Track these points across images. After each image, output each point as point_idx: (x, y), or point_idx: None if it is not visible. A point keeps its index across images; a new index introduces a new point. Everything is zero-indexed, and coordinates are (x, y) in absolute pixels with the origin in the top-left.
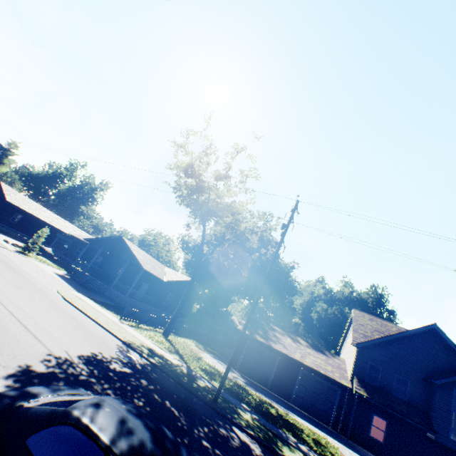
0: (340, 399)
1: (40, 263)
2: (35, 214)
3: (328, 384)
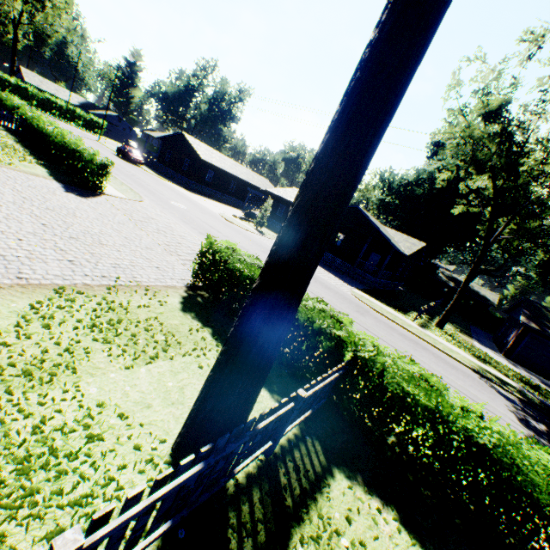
0: None
1: None
2: (224, 167)
3: None
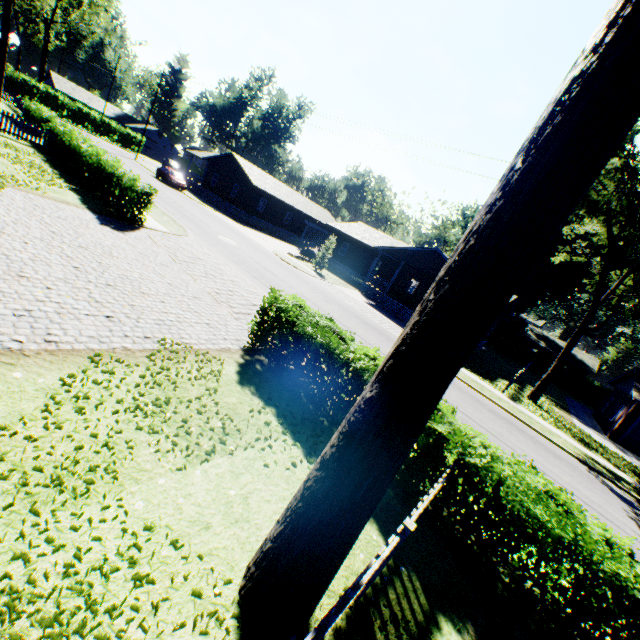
0: None
1: (344, 290)
2: (278, 196)
3: None
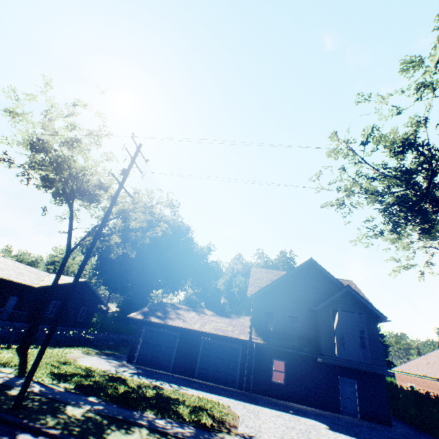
0: (242, 356)
1: None
2: None
3: (230, 344)
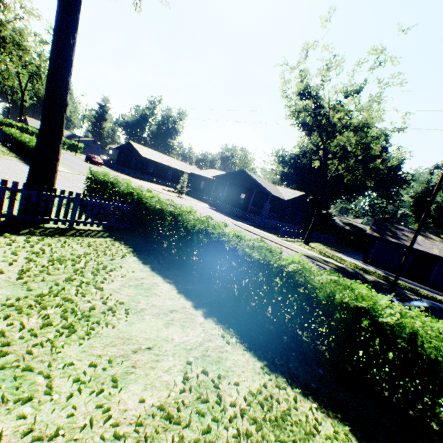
0: None
1: (194, 203)
2: (160, 161)
3: None
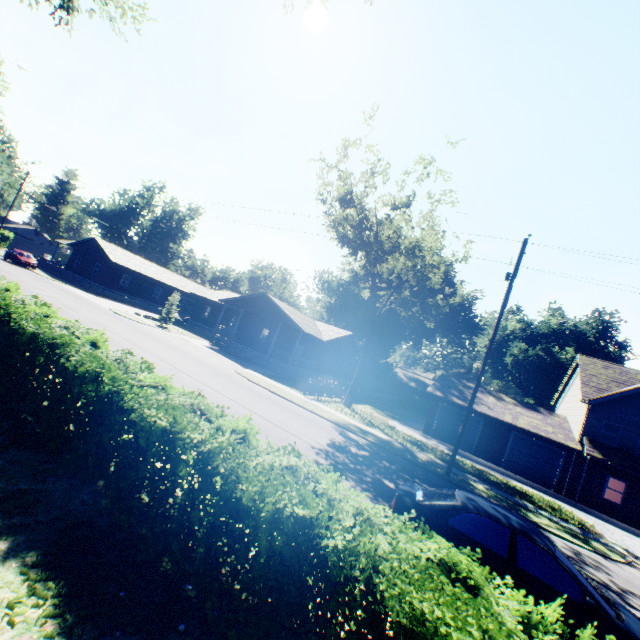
0: (564, 462)
1: (185, 337)
2: (144, 272)
3: (549, 447)
